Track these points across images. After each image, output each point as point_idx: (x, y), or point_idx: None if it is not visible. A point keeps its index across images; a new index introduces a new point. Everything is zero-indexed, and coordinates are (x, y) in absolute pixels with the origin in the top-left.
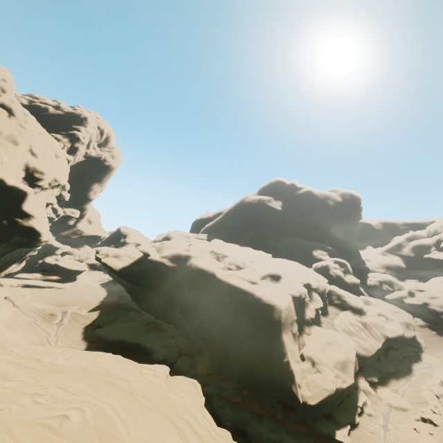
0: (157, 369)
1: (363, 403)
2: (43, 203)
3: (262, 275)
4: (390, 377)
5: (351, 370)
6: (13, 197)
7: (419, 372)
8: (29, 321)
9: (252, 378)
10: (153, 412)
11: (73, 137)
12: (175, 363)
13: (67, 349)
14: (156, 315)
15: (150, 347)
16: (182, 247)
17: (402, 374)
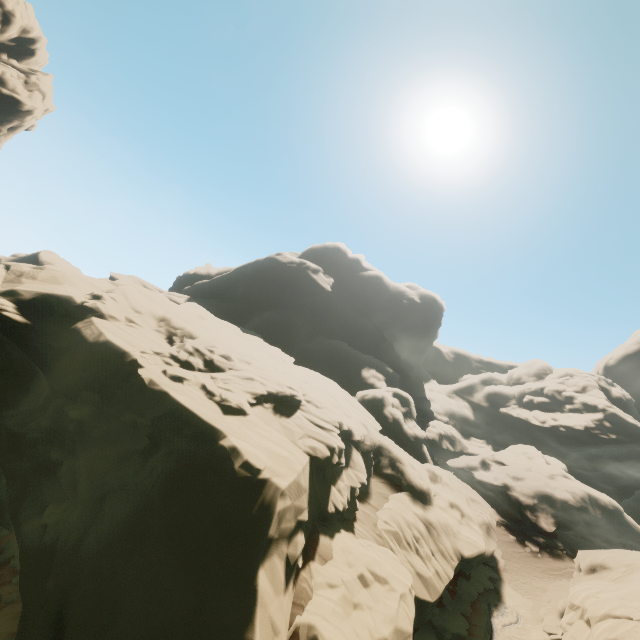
0: None
1: None
2: None
3: (258, 395)
4: None
5: None
6: None
7: (503, 634)
8: None
9: None
10: None
11: None
12: None
13: None
14: None
15: None
16: (84, 288)
17: None
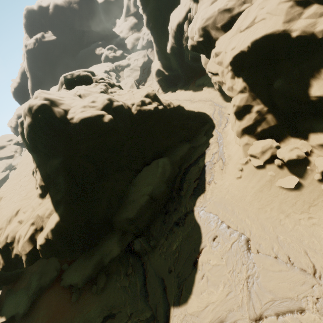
0: None
1: None
2: None
3: None
4: (147, 79)
5: (134, 85)
6: None
7: None
8: None
9: None
10: None
11: None
12: None
13: None
14: None
15: None
16: None
17: (149, 75)
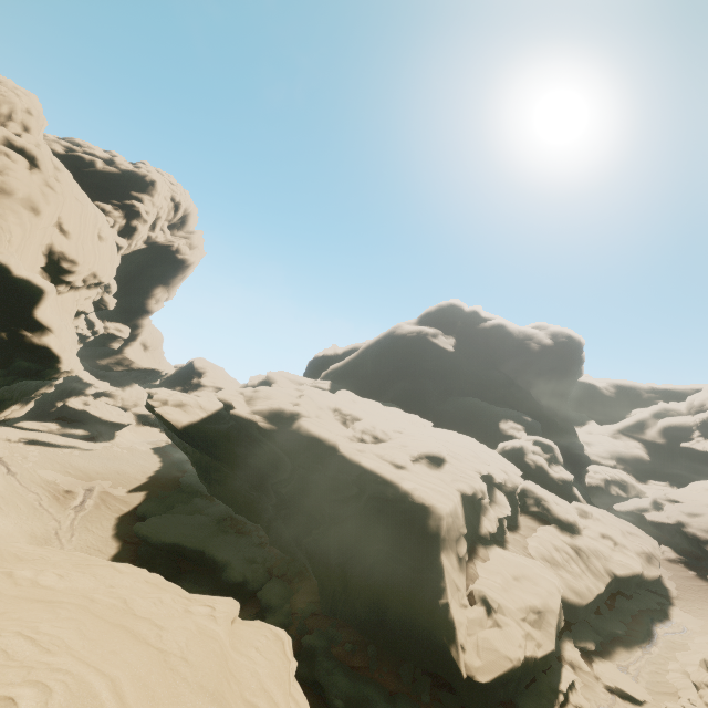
0: (218, 605)
1: (568, 685)
2: (72, 311)
3: (415, 454)
4: (615, 644)
5: (553, 628)
6: (21, 296)
7: (665, 638)
8: (30, 500)
9: (384, 627)
10: (194, 690)
11: (131, 210)
12: (260, 590)
13: (76, 554)
14: (235, 508)
15: (221, 560)
16: (287, 398)
17: (637, 640)
